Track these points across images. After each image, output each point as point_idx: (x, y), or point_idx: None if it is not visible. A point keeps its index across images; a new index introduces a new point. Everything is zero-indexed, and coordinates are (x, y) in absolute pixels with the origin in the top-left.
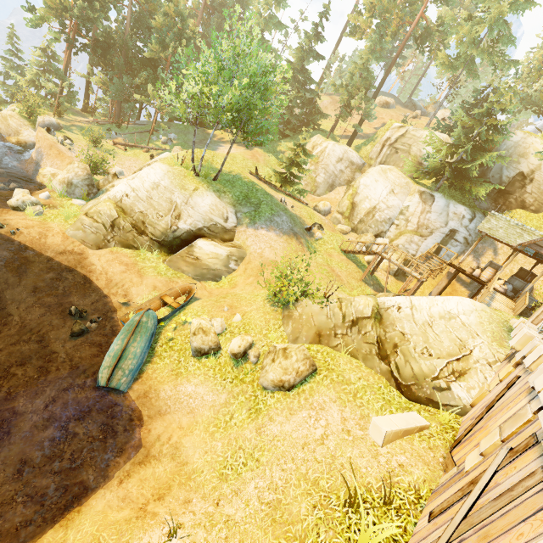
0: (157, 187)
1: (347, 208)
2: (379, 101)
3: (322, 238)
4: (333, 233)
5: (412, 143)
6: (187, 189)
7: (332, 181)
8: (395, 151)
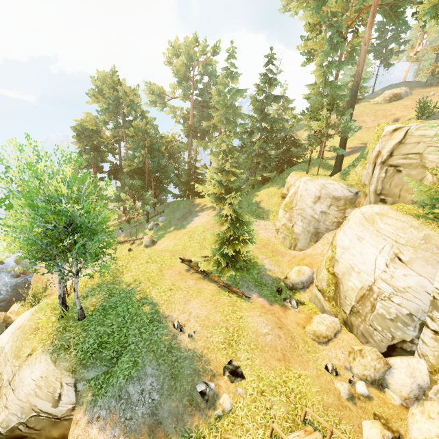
0: (0, 355)
1: (327, 282)
2: (383, 98)
3: (231, 412)
4: (265, 383)
5: (424, 150)
6: (21, 356)
7: (313, 228)
8: (395, 170)
